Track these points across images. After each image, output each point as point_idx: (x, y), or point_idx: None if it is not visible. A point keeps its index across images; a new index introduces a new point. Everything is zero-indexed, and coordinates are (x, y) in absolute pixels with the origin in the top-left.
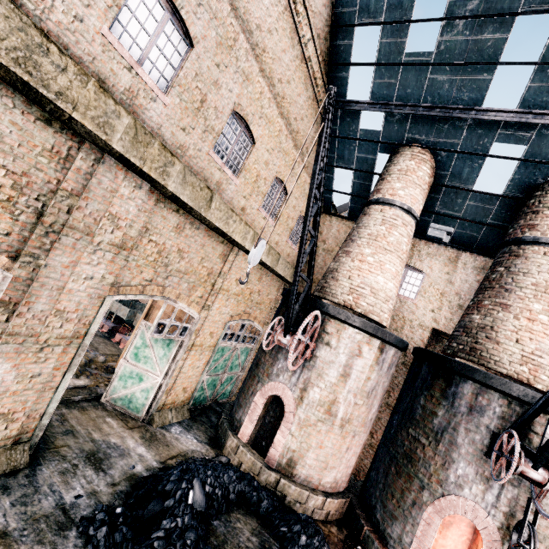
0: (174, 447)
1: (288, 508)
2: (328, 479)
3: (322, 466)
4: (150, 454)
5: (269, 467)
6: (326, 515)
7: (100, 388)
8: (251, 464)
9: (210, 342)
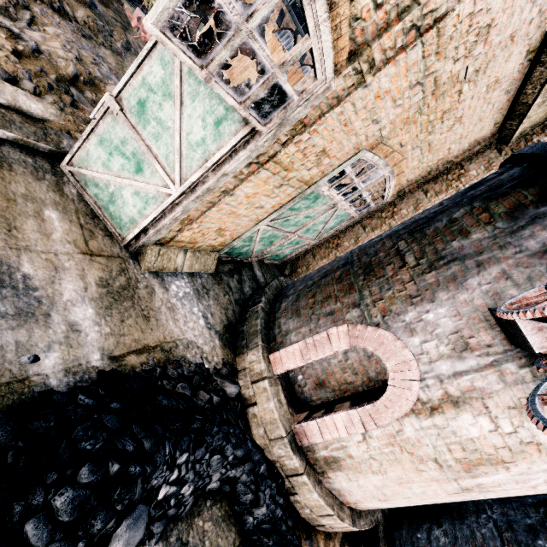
0: (158, 325)
1: (291, 511)
2: (372, 505)
3: (379, 496)
4: (99, 329)
5: (295, 442)
6: (335, 531)
7: (72, 140)
8: (269, 420)
9: (308, 173)
